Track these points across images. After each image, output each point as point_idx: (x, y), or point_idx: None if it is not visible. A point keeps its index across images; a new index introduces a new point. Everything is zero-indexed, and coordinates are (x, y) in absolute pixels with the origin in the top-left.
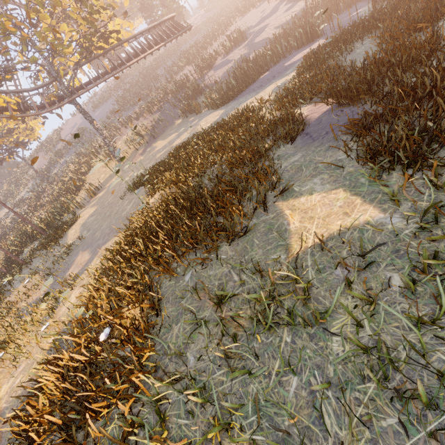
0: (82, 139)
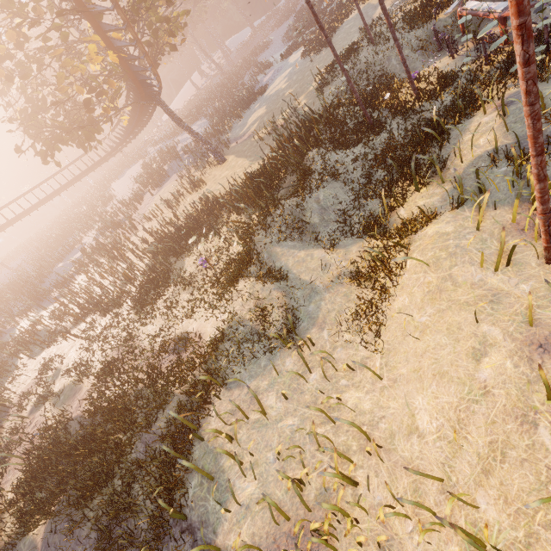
0: None
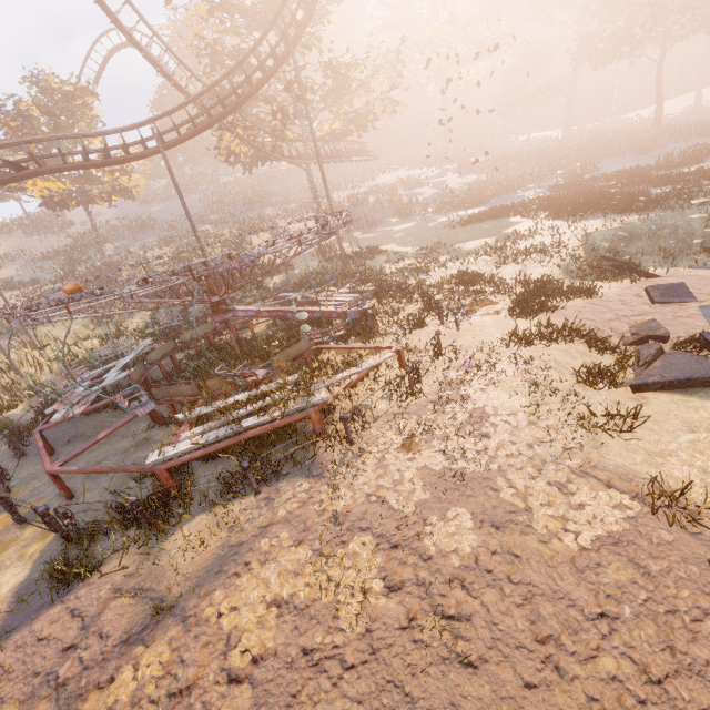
0: (151, 227)
